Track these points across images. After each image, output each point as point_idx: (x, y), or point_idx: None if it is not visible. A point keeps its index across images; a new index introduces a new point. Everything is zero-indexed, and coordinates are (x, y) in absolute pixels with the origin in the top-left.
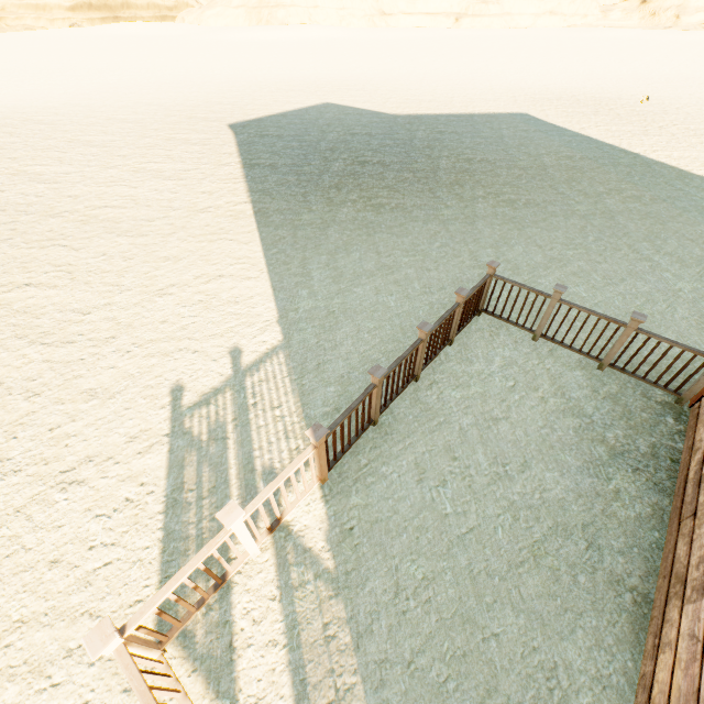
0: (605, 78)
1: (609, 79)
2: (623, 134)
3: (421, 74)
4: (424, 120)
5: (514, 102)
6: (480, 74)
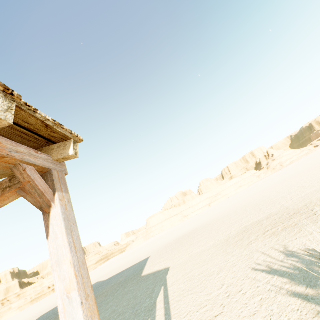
0: (215, 214)
1: (215, 214)
2: (161, 255)
3: (157, 244)
4: (108, 279)
5: (158, 249)
6: (176, 234)
